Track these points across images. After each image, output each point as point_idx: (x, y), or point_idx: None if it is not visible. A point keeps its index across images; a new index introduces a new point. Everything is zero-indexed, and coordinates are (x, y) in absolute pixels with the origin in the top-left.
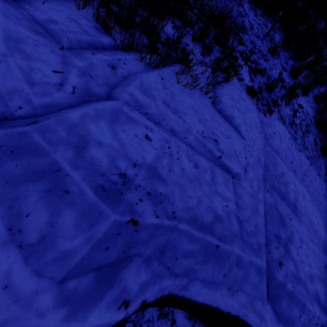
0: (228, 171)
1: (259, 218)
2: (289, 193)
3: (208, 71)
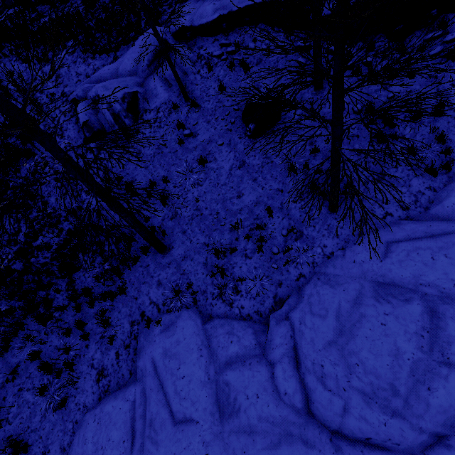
0: None
1: None
2: None
3: None
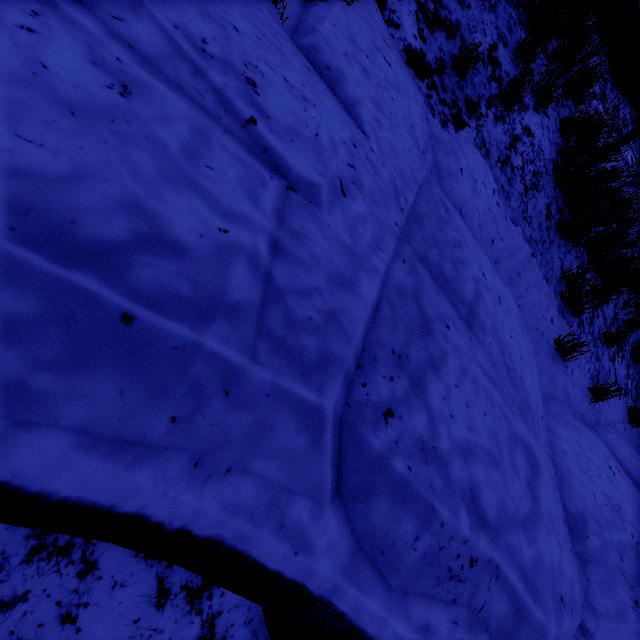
0: (276, 170)
1: (351, 301)
2: (463, 282)
3: None
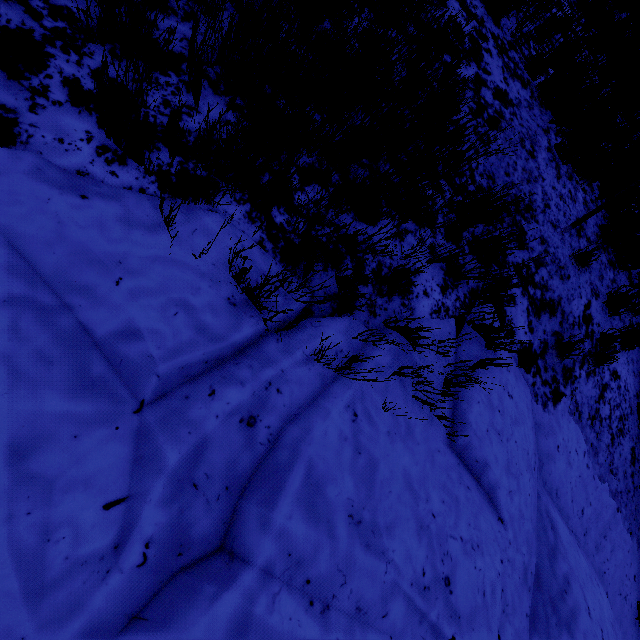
0: None
1: None
2: None
3: (449, 331)
